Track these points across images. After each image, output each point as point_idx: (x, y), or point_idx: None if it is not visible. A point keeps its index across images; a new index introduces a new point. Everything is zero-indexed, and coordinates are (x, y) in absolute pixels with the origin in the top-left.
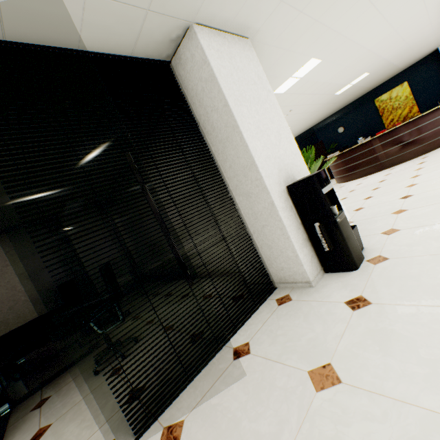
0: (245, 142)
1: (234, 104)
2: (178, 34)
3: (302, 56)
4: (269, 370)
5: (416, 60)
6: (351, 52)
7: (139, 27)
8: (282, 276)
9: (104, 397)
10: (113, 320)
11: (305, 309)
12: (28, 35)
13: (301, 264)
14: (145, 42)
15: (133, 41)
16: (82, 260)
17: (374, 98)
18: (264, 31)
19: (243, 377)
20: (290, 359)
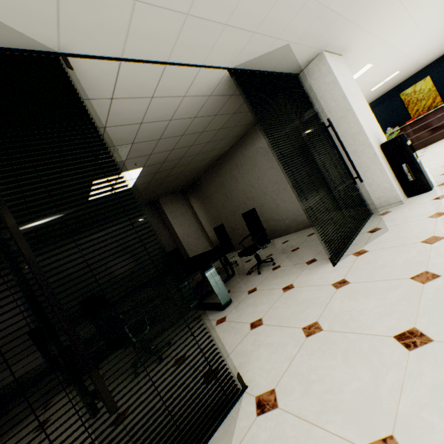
0: (356, 118)
1: (348, 96)
2: (313, 58)
3: (363, 63)
4: (401, 226)
5: (437, 57)
6: (393, 57)
7: (300, 56)
8: (378, 203)
9: (284, 271)
10: (264, 241)
11: (405, 209)
12: (261, 66)
13: (395, 190)
14: (297, 64)
15: (293, 64)
16: (178, 234)
17: (399, 93)
18: (351, 51)
19: (386, 232)
20: (412, 220)
